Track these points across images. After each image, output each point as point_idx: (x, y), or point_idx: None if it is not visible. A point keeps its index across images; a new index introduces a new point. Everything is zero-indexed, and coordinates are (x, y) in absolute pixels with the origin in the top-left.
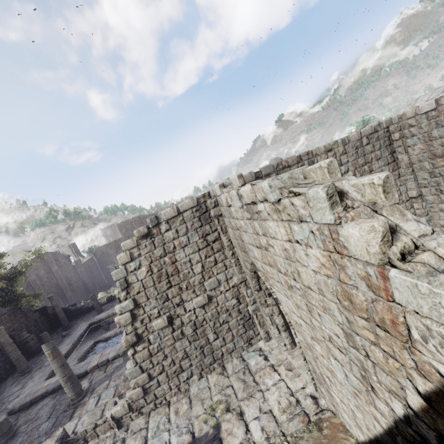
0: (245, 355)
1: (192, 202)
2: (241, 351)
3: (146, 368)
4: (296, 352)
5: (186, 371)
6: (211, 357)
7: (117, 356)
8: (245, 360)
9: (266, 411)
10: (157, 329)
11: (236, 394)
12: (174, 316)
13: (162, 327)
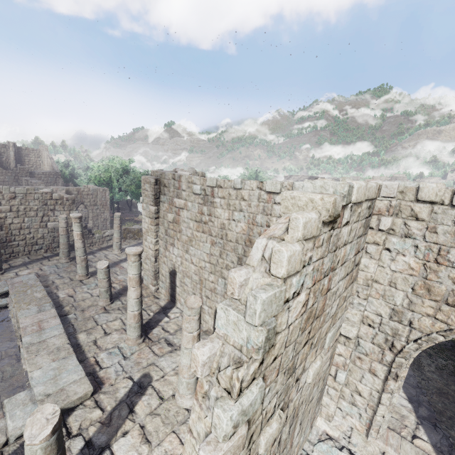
0: (314, 451)
1: (375, 191)
2: (304, 443)
3: None
4: (391, 439)
5: None
6: None
7: None
8: None
9: None
10: (265, 451)
11: None
12: (285, 407)
13: (273, 440)
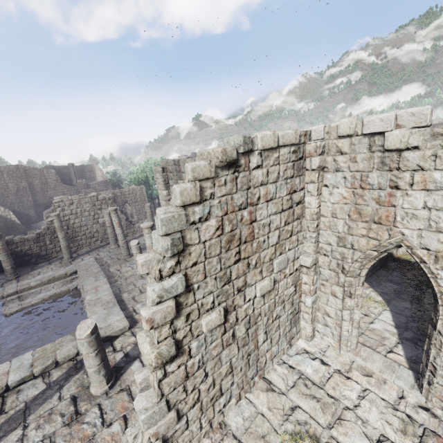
0: (289, 360)
1: (295, 137)
2: (281, 355)
3: (174, 401)
4: (362, 352)
5: (225, 394)
6: (255, 368)
7: (28, 377)
8: (294, 367)
9: (379, 439)
10: (208, 331)
11: (316, 419)
12: (230, 308)
13: (215, 326)
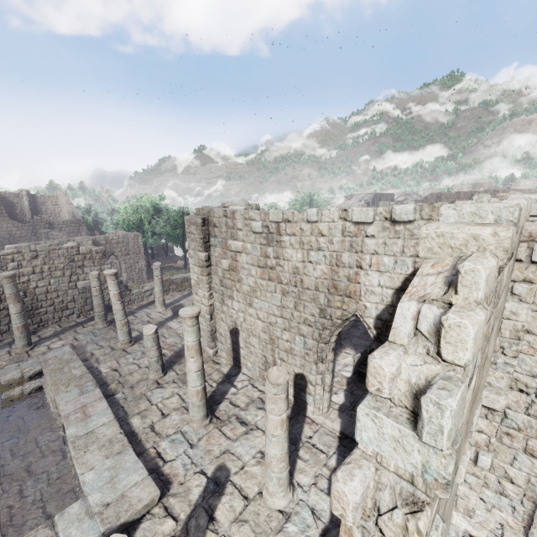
0: None
1: (529, 210)
2: None
3: None
4: None
5: None
6: None
7: None
8: None
9: None
10: None
11: None
12: None
13: None
